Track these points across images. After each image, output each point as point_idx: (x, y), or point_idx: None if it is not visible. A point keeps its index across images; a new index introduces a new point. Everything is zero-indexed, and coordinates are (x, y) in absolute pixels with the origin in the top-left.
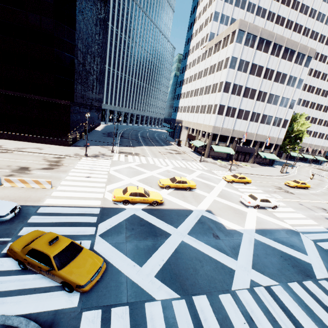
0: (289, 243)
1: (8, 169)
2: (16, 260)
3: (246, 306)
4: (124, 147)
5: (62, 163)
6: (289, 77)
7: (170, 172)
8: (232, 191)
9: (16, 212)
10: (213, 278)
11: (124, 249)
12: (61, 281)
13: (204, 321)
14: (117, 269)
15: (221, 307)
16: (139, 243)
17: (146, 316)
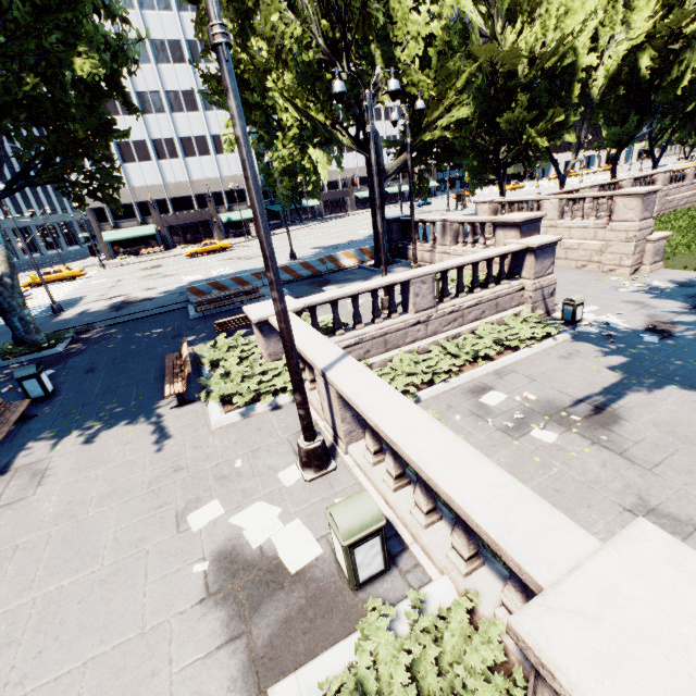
0: None
1: None
2: None
3: None
4: None
5: None
6: (189, 45)
7: None
8: None
9: None
10: None
11: None
12: None
13: None
14: None
15: None
16: None
17: None
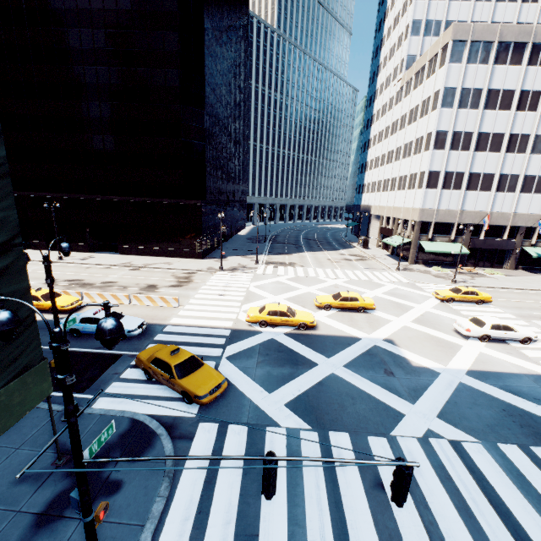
0: (532, 394)
1: (137, 288)
2: (142, 369)
3: (406, 455)
4: (275, 256)
5: (192, 279)
6: None
7: (339, 287)
8: (445, 314)
9: (143, 328)
10: (367, 418)
11: (253, 374)
12: (181, 391)
13: (337, 456)
14: (240, 392)
15: (366, 448)
16: (272, 370)
17: (265, 438)
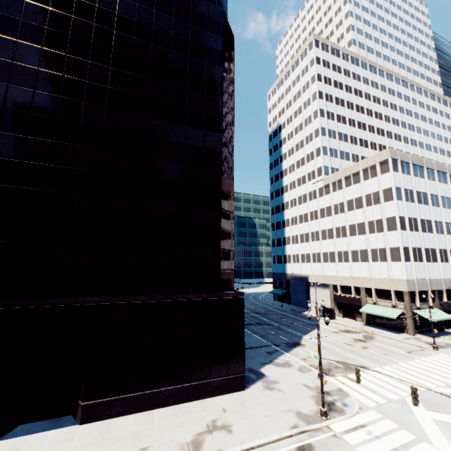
0: None
1: None
2: None
3: None
4: (297, 351)
5: None
6: None
7: None
8: None
9: None
10: None
11: None
12: None
13: None
14: None
15: None
16: None
17: None
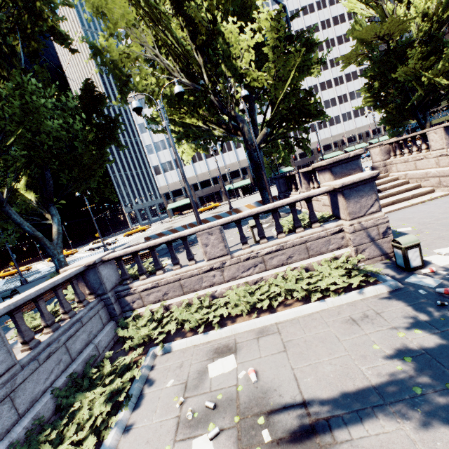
0: None
1: None
2: None
3: None
4: None
5: None
6: None
7: None
8: None
9: None
10: None
11: None
12: None
13: None
14: None
15: None
16: None
17: None
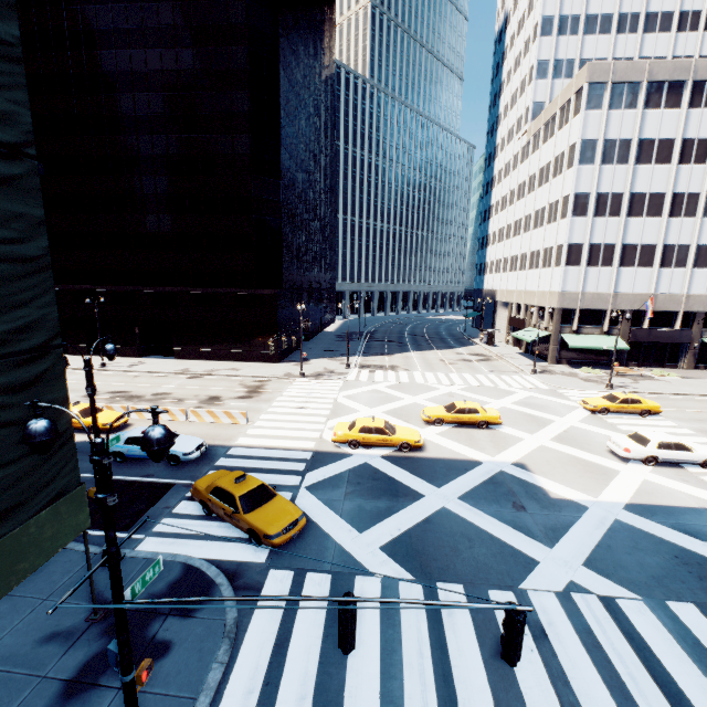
0: None
1: (196, 400)
2: (200, 502)
3: (540, 614)
4: (372, 357)
5: (265, 388)
6: None
7: (455, 396)
8: (597, 430)
9: (202, 450)
10: (488, 566)
11: (339, 509)
12: (248, 530)
13: (447, 615)
14: (323, 531)
15: None
16: (364, 503)
17: (354, 591)
